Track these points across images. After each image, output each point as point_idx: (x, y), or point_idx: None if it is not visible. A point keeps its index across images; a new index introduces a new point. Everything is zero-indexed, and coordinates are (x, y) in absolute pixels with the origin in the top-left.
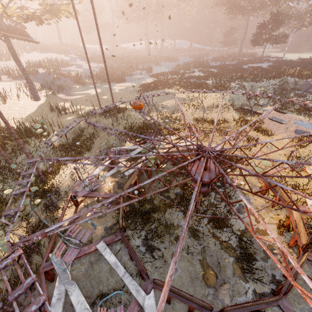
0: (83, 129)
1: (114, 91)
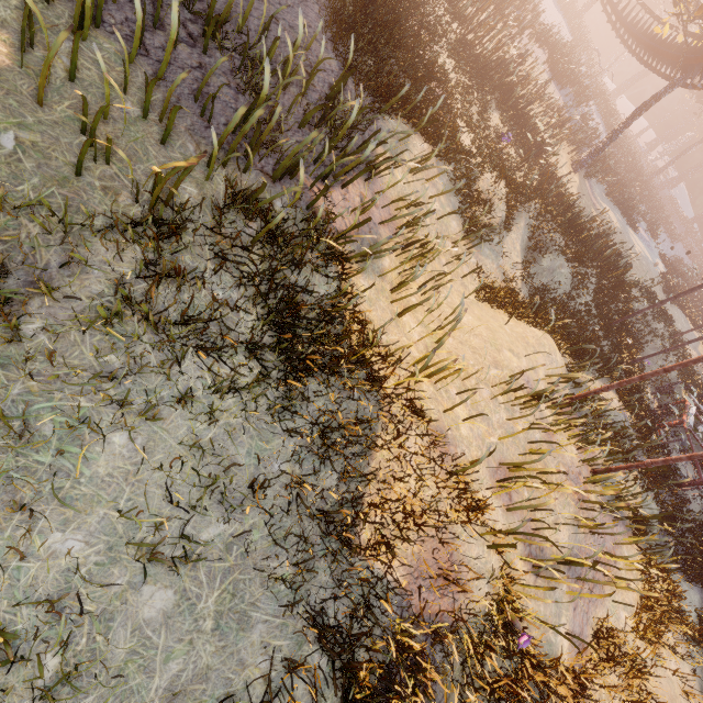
0: (633, 309)
1: (637, 250)
